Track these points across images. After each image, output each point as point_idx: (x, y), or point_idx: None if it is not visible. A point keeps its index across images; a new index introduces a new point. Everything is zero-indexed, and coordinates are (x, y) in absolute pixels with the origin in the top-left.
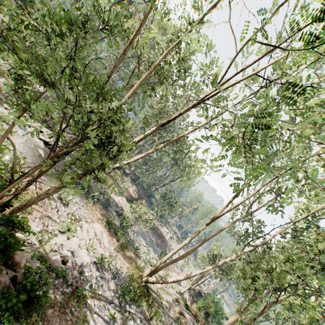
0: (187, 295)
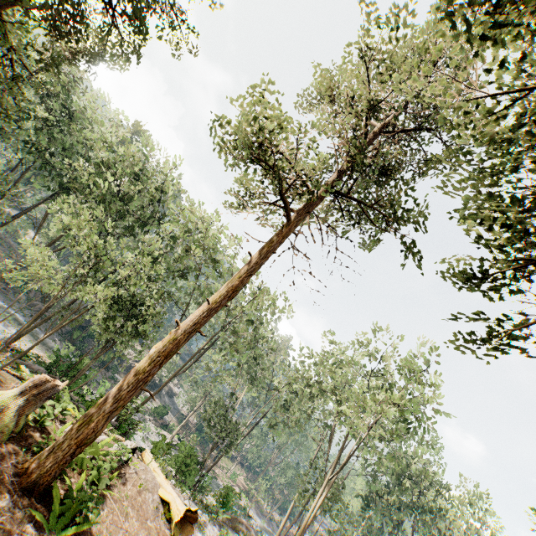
0: None
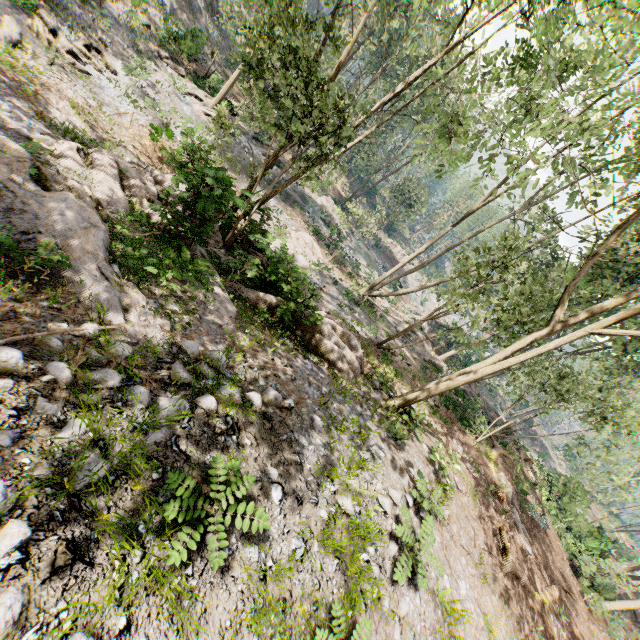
0: (424, 323)
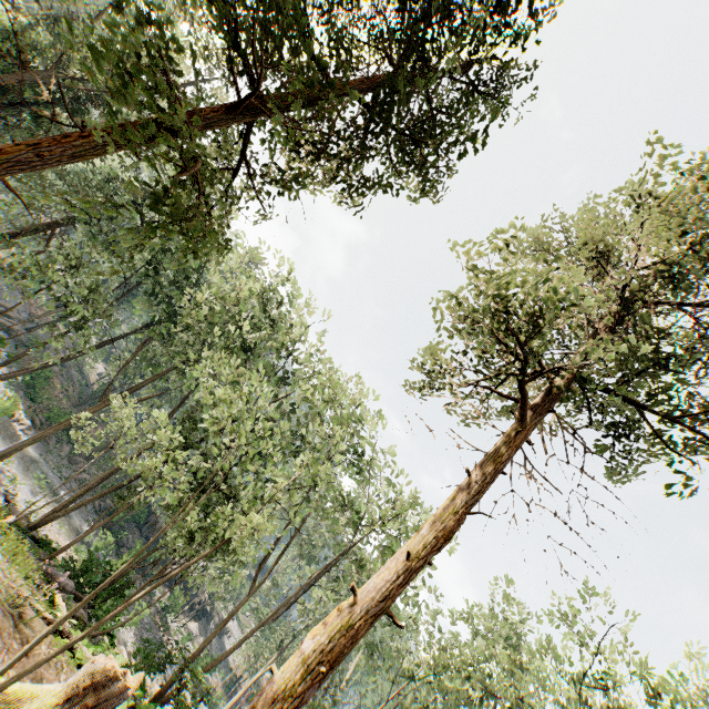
0: None
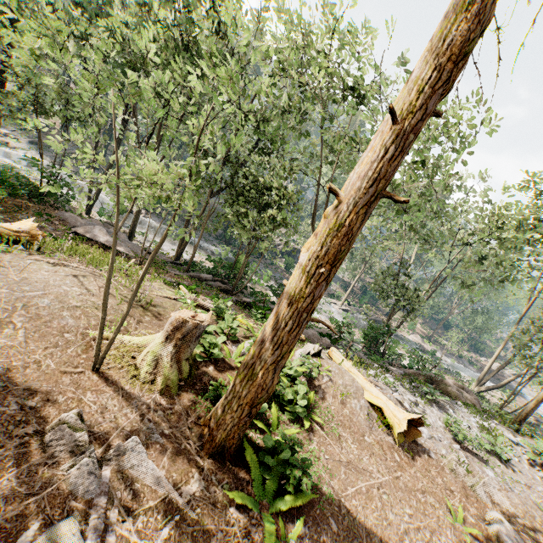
0: None
